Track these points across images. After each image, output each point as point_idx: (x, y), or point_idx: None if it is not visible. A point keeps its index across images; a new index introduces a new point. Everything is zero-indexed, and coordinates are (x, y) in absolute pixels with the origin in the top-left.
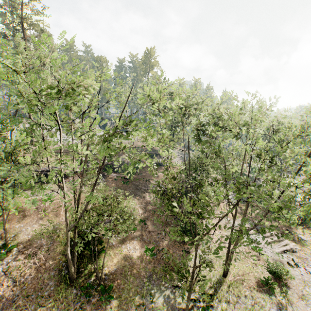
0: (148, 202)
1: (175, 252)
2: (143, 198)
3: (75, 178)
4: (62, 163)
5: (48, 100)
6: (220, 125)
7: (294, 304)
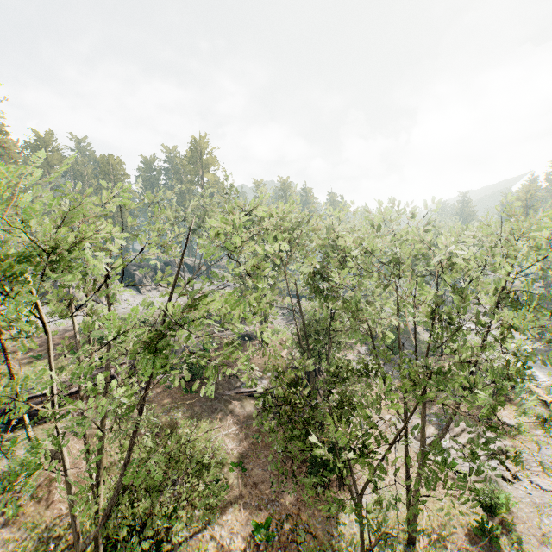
0: (241, 420)
1: (312, 515)
2: (230, 413)
3: None
4: (59, 417)
5: (13, 287)
6: (351, 264)
7: None
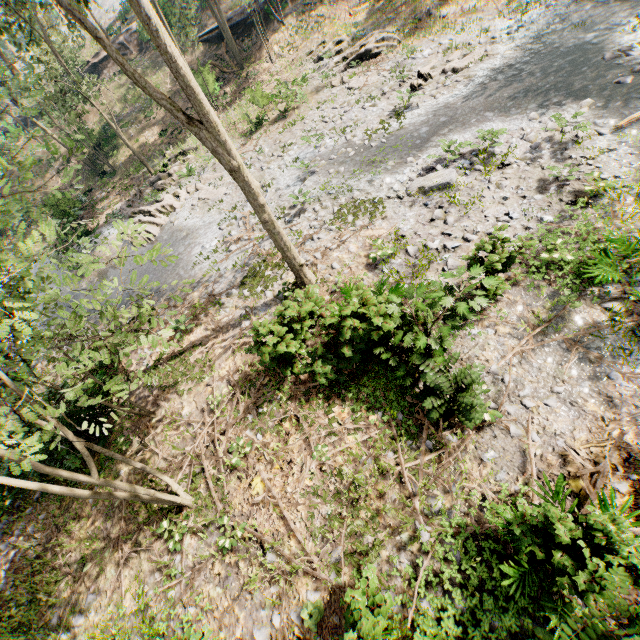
0: None
1: None
2: None
3: (111, 69)
4: None
5: None
6: None
7: (266, 136)
